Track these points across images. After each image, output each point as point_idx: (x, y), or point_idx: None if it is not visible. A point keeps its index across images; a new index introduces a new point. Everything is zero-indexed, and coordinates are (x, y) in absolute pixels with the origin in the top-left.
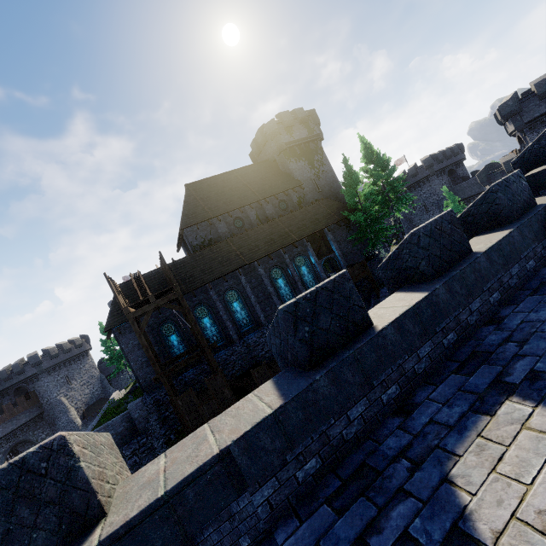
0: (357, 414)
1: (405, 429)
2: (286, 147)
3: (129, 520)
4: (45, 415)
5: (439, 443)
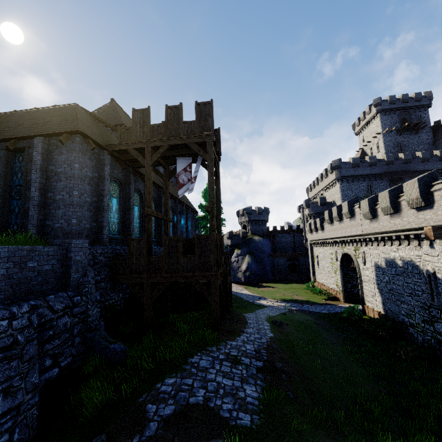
0: None
1: None
2: None
3: None
4: None
5: None
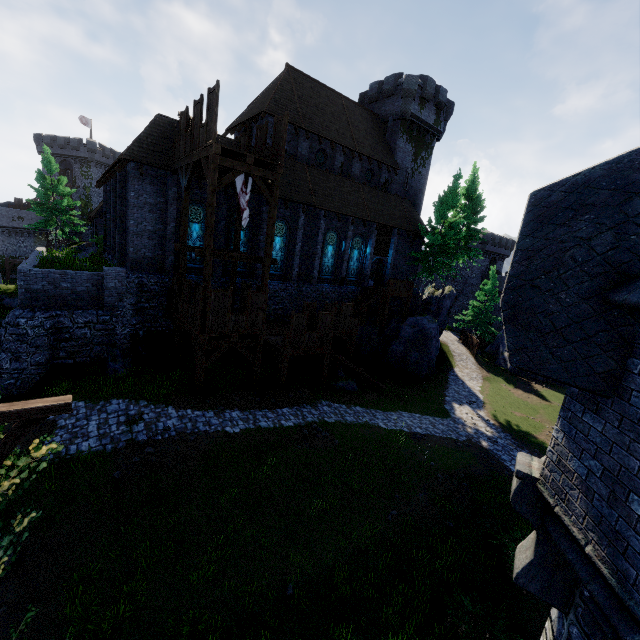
0: None
1: None
2: (410, 117)
3: None
4: None
5: None
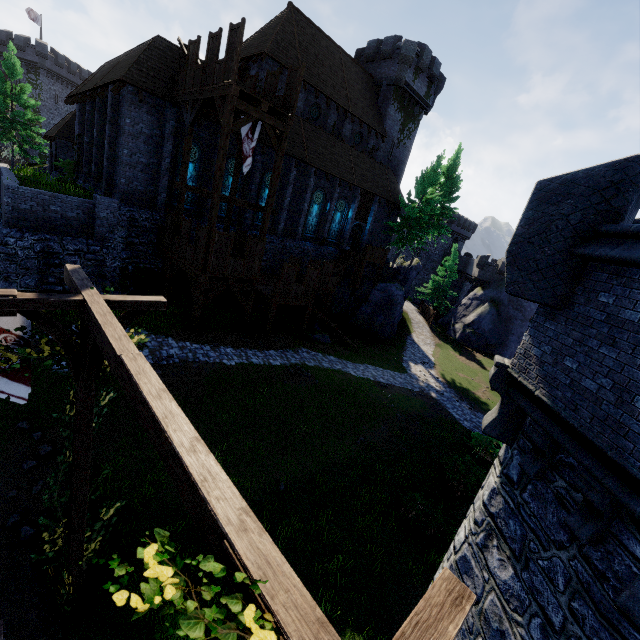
0: None
1: None
2: (403, 85)
3: None
4: None
5: None
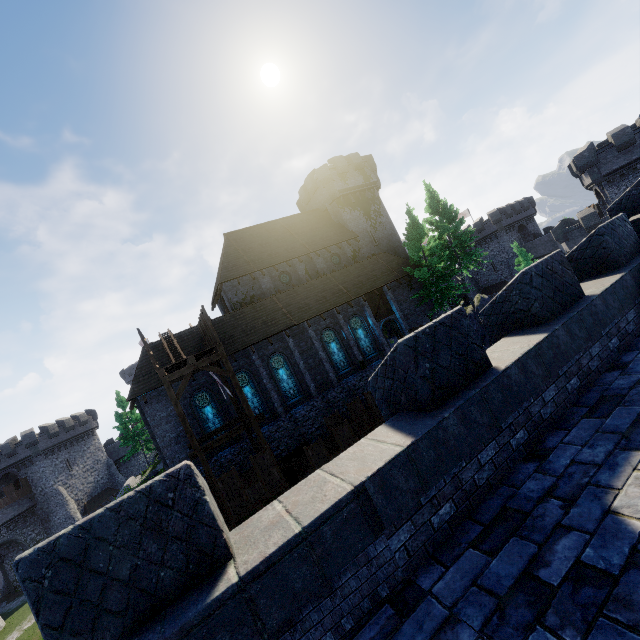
0: (487, 458)
1: (543, 473)
2: (339, 195)
3: (268, 556)
4: (37, 509)
5: (590, 481)
